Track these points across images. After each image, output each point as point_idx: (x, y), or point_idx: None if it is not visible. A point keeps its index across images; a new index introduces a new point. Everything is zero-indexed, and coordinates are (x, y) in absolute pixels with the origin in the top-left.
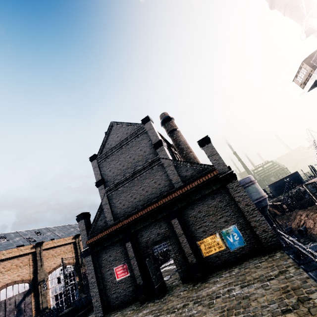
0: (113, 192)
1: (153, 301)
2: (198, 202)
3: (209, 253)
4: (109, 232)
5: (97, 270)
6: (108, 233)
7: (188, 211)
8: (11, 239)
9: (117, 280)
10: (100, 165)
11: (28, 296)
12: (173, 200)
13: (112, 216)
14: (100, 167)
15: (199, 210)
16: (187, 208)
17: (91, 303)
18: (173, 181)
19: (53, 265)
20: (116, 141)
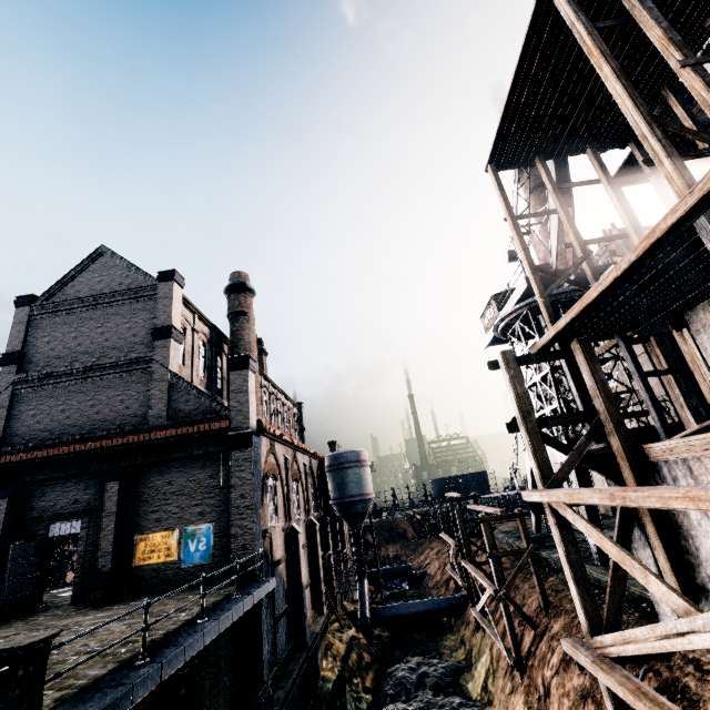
0: (29, 389)
1: None
2: (177, 466)
3: (146, 562)
4: None
5: None
6: None
7: (151, 476)
8: None
9: None
10: (33, 322)
11: None
12: (133, 447)
13: (0, 437)
14: (31, 326)
15: (170, 480)
16: (154, 469)
17: None
18: (153, 411)
19: None
20: (91, 289)
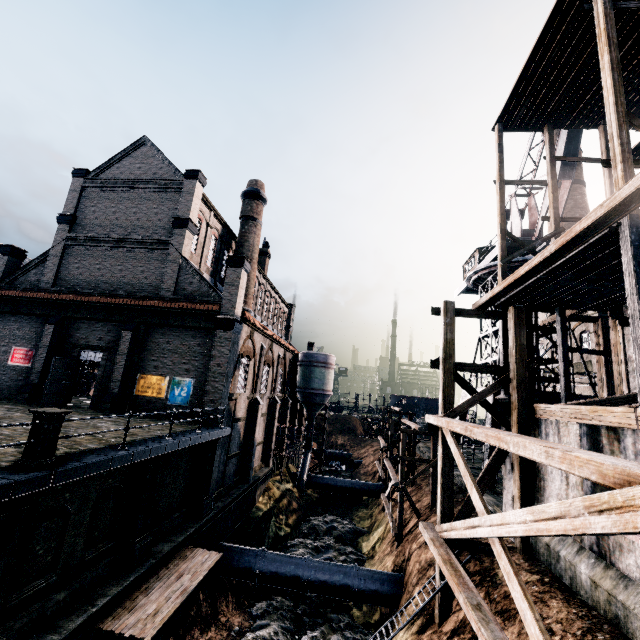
0: (77, 246)
1: (32, 406)
2: (175, 331)
3: (143, 394)
4: (34, 297)
5: None
6: (32, 296)
7: (156, 334)
8: None
9: (9, 363)
10: (84, 193)
11: None
12: (146, 309)
13: (53, 278)
14: (83, 196)
15: (169, 340)
16: (158, 329)
17: None
18: (164, 285)
19: None
20: (132, 173)
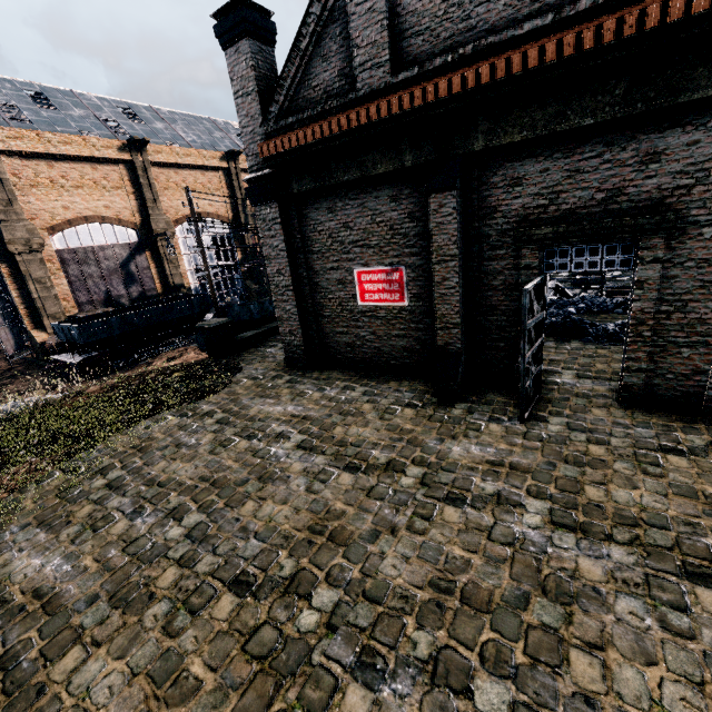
0: None
1: (496, 420)
2: None
3: None
4: (359, 125)
5: (297, 258)
6: (354, 126)
7: None
8: (61, 109)
9: (360, 305)
10: None
11: (141, 256)
12: None
13: (385, 42)
14: None
15: None
16: None
17: (272, 319)
18: None
19: (183, 210)
20: None
